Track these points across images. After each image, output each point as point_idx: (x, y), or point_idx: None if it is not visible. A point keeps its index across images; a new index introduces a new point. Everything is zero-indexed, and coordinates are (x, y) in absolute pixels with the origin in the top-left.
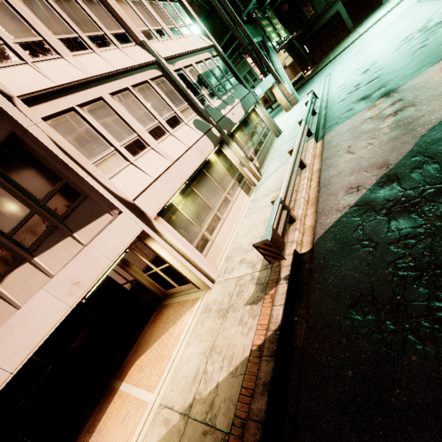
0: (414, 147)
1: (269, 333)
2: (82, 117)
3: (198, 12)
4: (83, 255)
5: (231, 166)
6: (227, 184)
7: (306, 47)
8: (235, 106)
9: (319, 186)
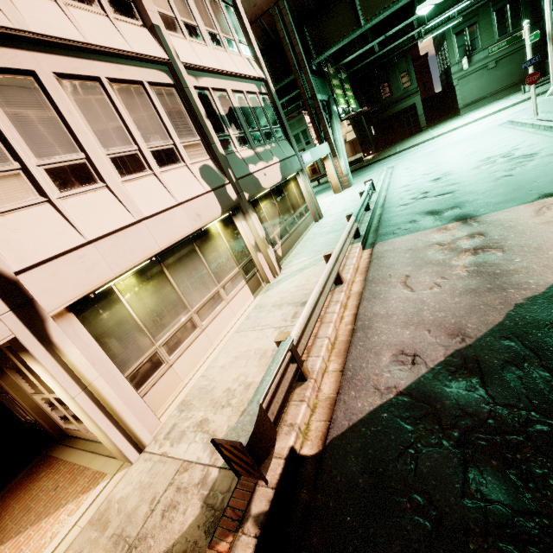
0: (506, 320)
1: None
2: None
3: (260, 36)
4: None
5: (241, 246)
6: (226, 271)
7: (373, 129)
8: (271, 166)
9: (355, 323)
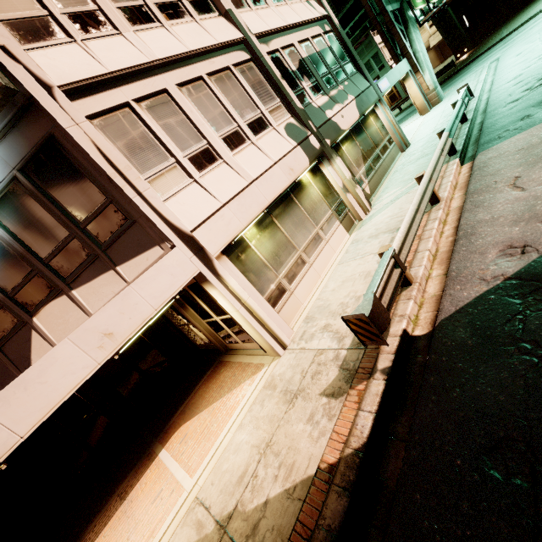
0: None
1: (347, 451)
2: (138, 116)
3: None
4: (120, 299)
5: (330, 190)
6: (321, 215)
7: (465, 19)
8: (347, 106)
9: (456, 234)
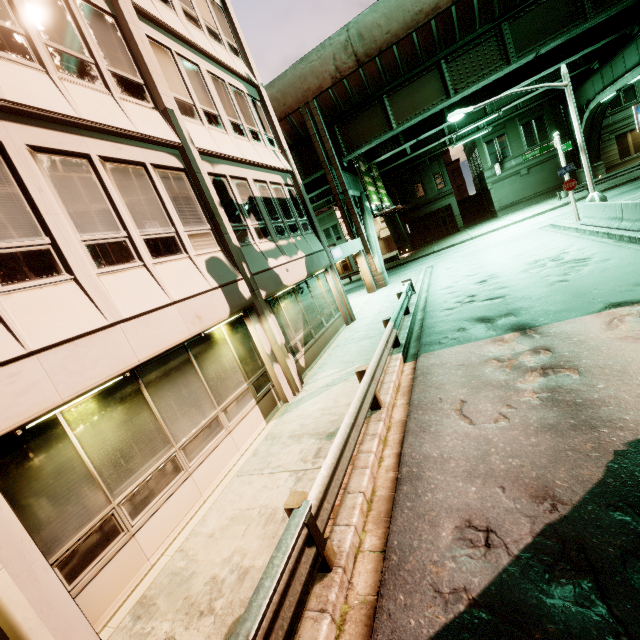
0: (609, 477)
1: None
2: None
3: (289, 132)
4: None
5: (253, 354)
6: (231, 389)
7: (408, 227)
8: (295, 261)
9: (399, 468)
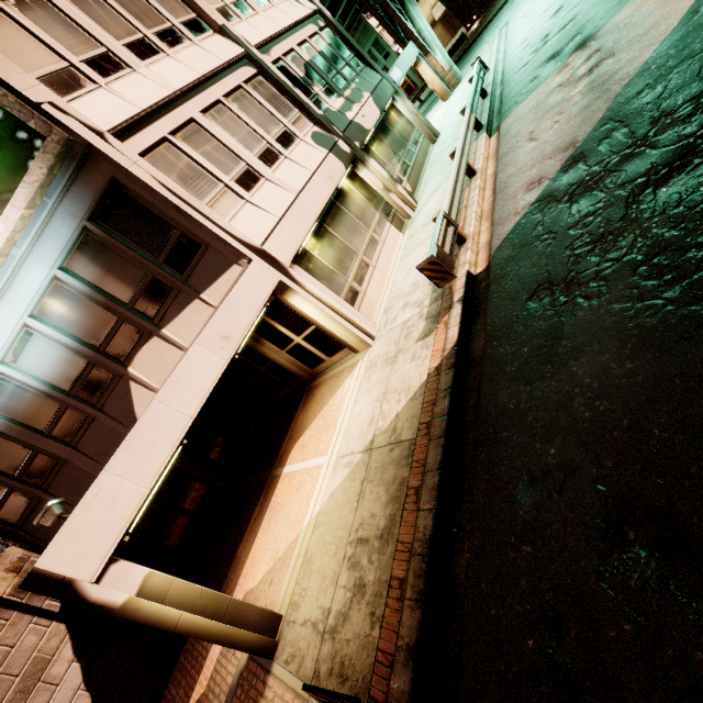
0: (606, 113)
1: (446, 353)
2: (178, 149)
3: None
4: (224, 309)
5: (372, 193)
6: (371, 219)
7: None
8: (365, 104)
9: (495, 193)
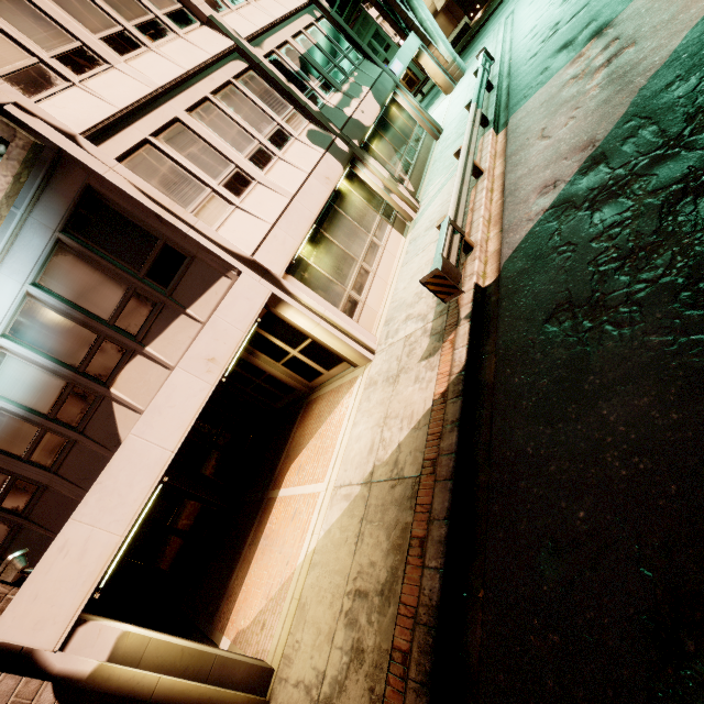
0: (629, 108)
1: (453, 378)
2: (161, 151)
3: None
4: (210, 328)
5: (372, 194)
6: (371, 222)
7: None
8: (364, 99)
9: (503, 196)
